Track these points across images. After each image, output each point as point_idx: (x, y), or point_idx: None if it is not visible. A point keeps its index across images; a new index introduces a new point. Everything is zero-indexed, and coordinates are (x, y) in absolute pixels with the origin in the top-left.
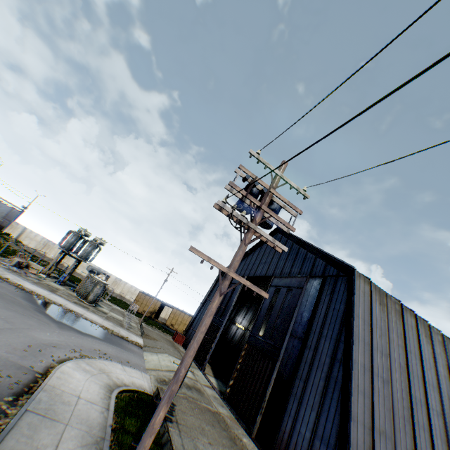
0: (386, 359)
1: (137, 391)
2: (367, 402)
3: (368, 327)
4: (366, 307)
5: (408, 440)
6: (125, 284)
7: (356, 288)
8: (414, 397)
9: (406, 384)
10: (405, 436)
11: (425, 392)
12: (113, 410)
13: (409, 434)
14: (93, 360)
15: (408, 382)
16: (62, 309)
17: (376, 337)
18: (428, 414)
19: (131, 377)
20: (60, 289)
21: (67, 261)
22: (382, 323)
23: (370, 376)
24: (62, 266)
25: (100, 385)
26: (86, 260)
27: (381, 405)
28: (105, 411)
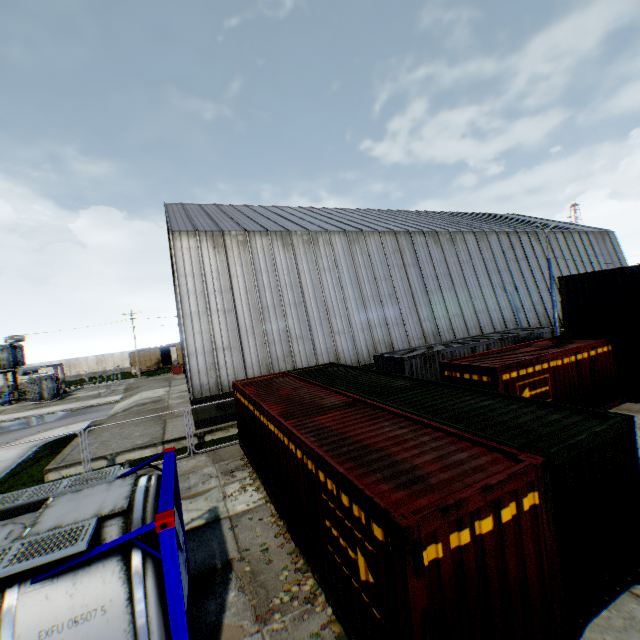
0: (228, 294)
1: (75, 434)
2: (207, 337)
3: (201, 278)
4: (195, 261)
5: (260, 340)
6: (113, 356)
7: (177, 250)
8: (267, 306)
9: (256, 302)
10: (255, 339)
11: (280, 296)
12: (29, 455)
13: (260, 336)
14: (26, 439)
15: (258, 299)
16: (7, 423)
17: (213, 282)
18: (284, 311)
19: (73, 429)
20: (9, 409)
21: (23, 377)
22: (220, 265)
23: (208, 317)
24: (24, 385)
25: (24, 449)
26: (16, 368)
27: (224, 331)
28: (18, 459)
